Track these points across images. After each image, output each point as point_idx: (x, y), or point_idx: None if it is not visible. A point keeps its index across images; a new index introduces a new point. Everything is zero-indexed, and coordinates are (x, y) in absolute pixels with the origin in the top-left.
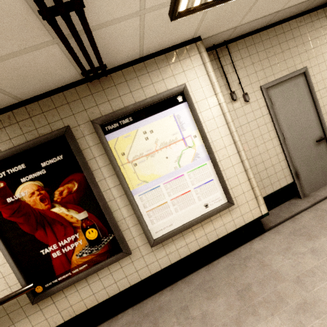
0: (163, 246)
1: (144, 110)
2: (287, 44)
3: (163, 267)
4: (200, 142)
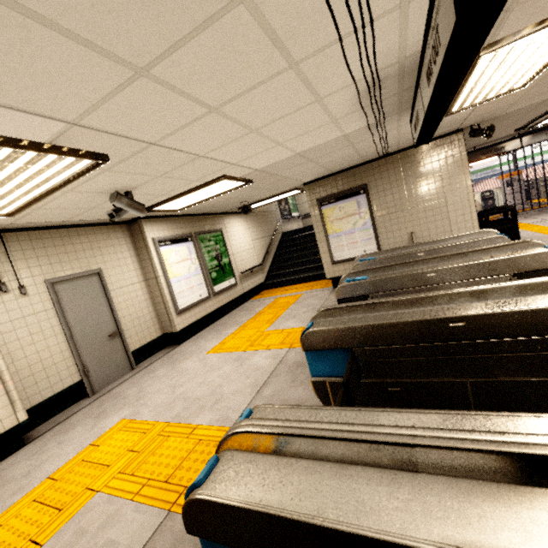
0: None
1: None
2: (82, 246)
3: None
4: None
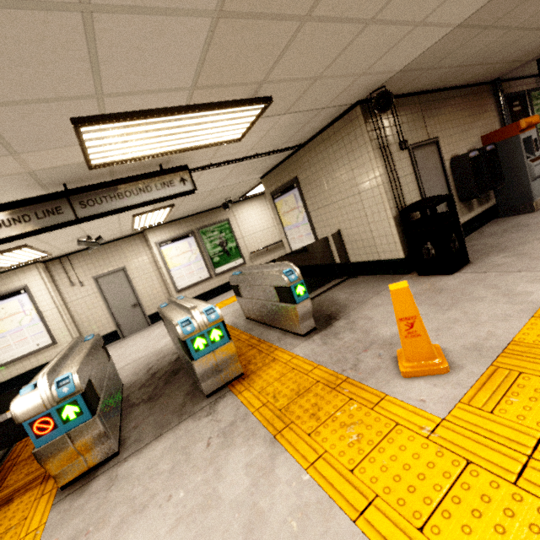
0: (8, 368)
1: None
2: (112, 254)
3: (7, 380)
4: (35, 312)
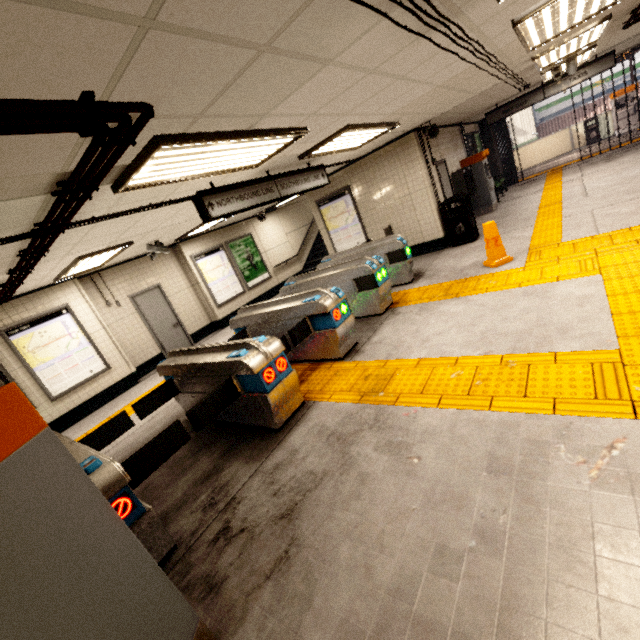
0: (62, 400)
1: (38, 320)
2: (145, 270)
3: (63, 414)
4: (82, 335)
